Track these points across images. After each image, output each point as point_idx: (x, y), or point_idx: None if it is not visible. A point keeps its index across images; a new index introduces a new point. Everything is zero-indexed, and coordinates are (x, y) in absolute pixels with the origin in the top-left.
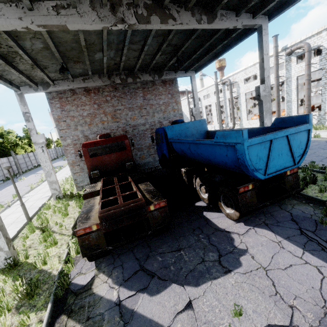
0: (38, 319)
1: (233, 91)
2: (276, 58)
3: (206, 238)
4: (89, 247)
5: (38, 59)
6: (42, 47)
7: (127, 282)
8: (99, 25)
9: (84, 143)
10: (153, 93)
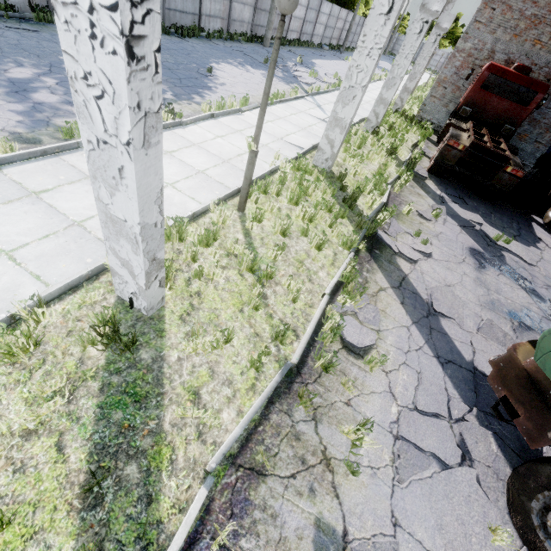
0: (395, 168)
1: None
2: None
3: (517, 227)
4: (443, 158)
5: None
6: None
7: (448, 195)
8: None
9: (493, 64)
10: None
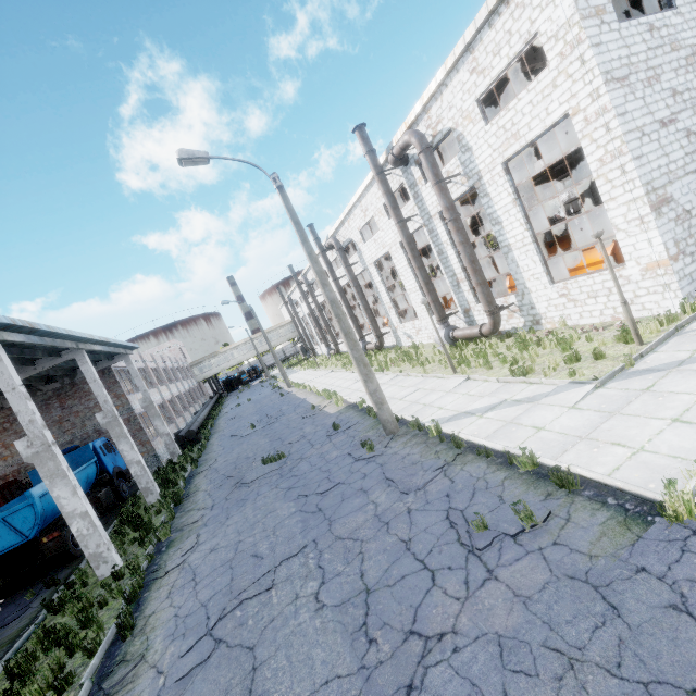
0: None
1: (319, 292)
2: (322, 255)
3: None
4: None
5: None
6: None
7: None
8: None
9: None
10: (76, 397)
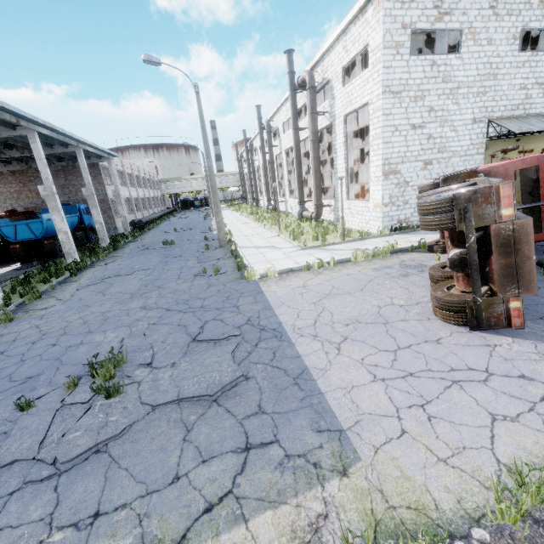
0: None
1: (257, 158)
2: (259, 131)
3: None
4: None
5: None
6: None
7: None
8: None
9: None
10: (75, 175)
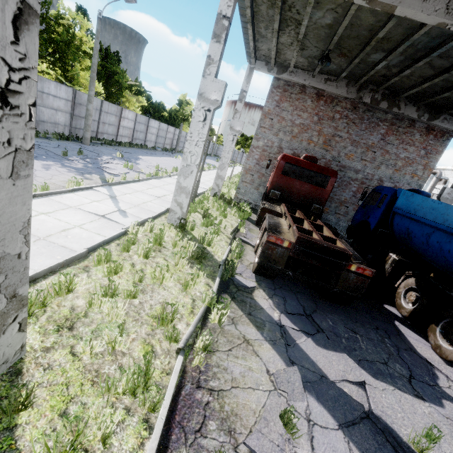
0: (206, 282)
1: None
2: None
3: (394, 347)
4: (268, 258)
5: (308, 36)
6: (327, 24)
7: (290, 315)
8: (439, 18)
9: (286, 155)
10: (400, 137)
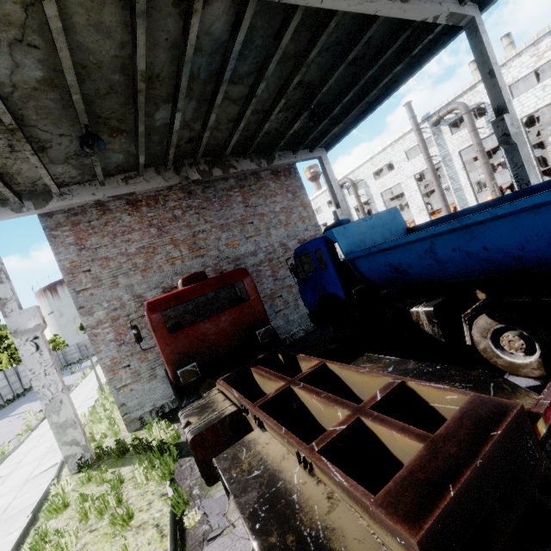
0: None
1: (359, 194)
2: (418, 132)
3: None
4: None
5: (27, 120)
6: (40, 80)
7: None
8: None
9: (152, 301)
10: (260, 194)
